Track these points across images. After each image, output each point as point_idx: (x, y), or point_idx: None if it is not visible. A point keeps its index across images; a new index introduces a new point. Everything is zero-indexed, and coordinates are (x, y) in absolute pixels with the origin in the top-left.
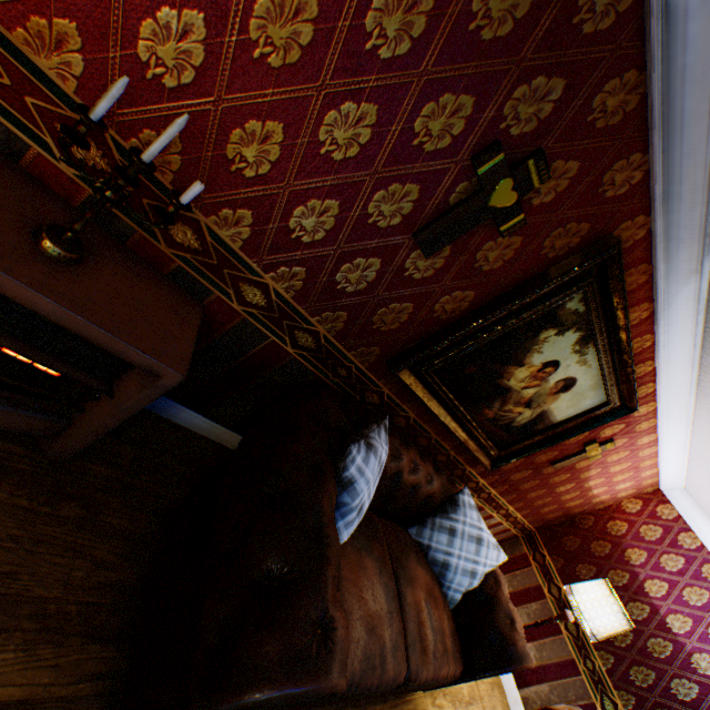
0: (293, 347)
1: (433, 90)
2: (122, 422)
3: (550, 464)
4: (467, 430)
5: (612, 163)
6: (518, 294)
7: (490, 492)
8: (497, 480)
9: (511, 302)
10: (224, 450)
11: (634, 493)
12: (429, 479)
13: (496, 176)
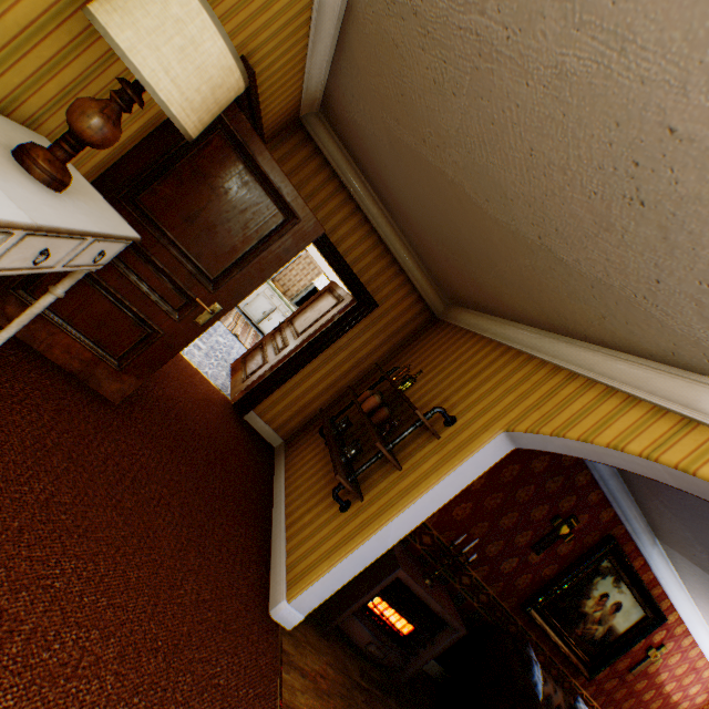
0: (476, 602)
1: (534, 505)
2: (434, 656)
3: (628, 669)
4: (567, 645)
5: (599, 511)
6: (578, 563)
7: (592, 703)
8: (595, 690)
9: (576, 568)
10: (429, 675)
11: (707, 696)
12: (554, 689)
13: (559, 524)
